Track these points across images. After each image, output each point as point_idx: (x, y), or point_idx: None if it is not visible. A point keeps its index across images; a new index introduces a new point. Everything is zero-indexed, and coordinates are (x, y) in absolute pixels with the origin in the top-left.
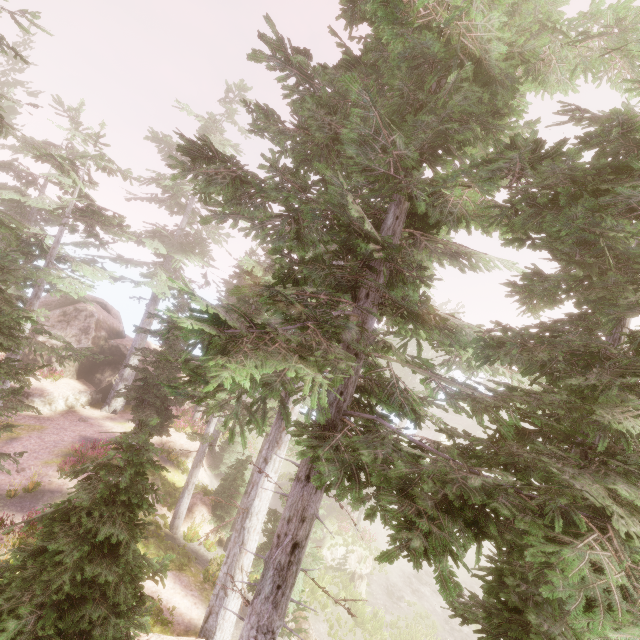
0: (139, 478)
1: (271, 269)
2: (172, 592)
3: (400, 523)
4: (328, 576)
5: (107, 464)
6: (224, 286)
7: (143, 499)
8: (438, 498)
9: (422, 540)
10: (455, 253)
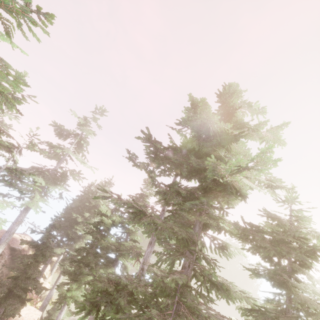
0: None
1: (114, 210)
2: None
3: None
4: None
5: None
6: (74, 204)
7: None
8: None
9: None
10: (222, 246)
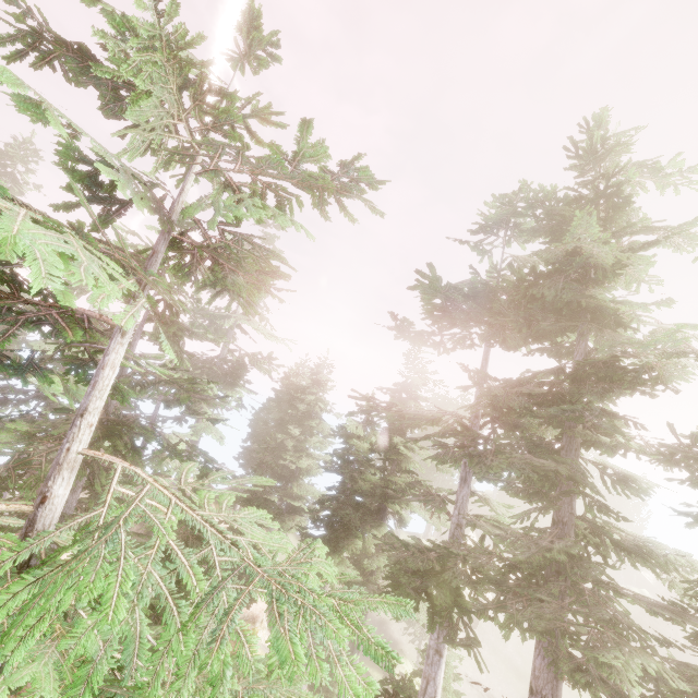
0: None
1: (367, 424)
2: None
3: None
4: None
5: None
6: (272, 416)
7: None
8: None
9: None
10: (623, 478)
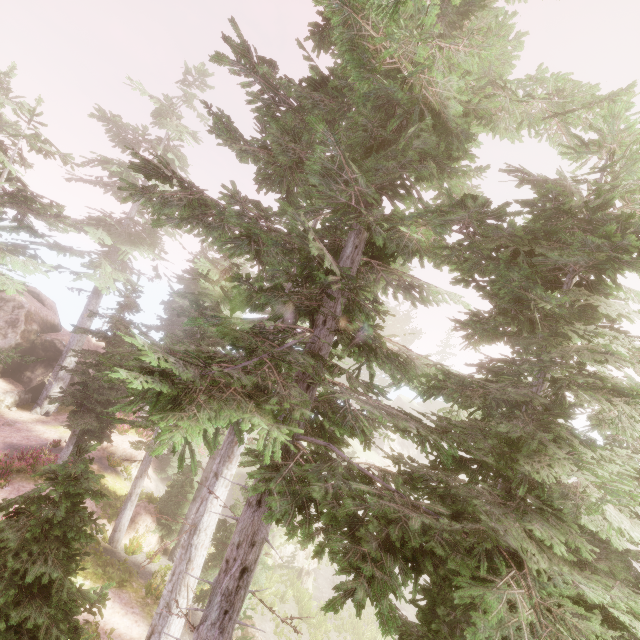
0: (76, 509)
1: (228, 272)
2: (111, 612)
3: (346, 569)
4: (276, 575)
5: (39, 497)
6: (177, 282)
7: (80, 532)
8: (382, 537)
9: (365, 588)
10: (409, 285)
